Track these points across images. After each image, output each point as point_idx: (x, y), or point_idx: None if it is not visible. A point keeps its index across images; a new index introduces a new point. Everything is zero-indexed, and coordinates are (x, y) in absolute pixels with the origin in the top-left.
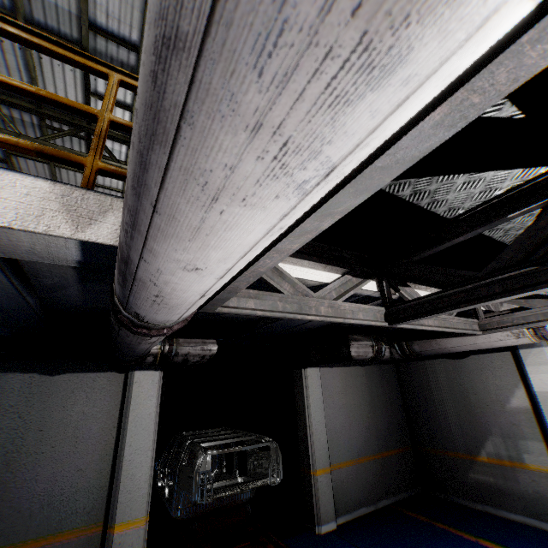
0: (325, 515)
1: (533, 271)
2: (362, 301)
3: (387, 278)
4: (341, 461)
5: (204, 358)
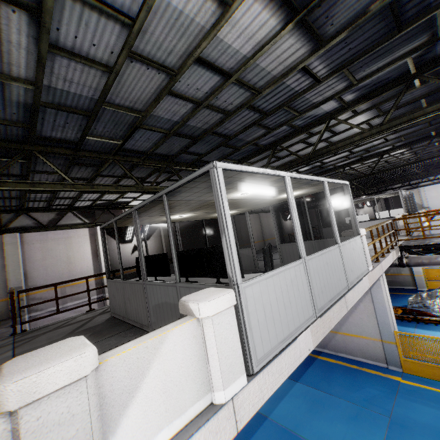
0: None
1: None
2: None
3: None
4: None
5: None
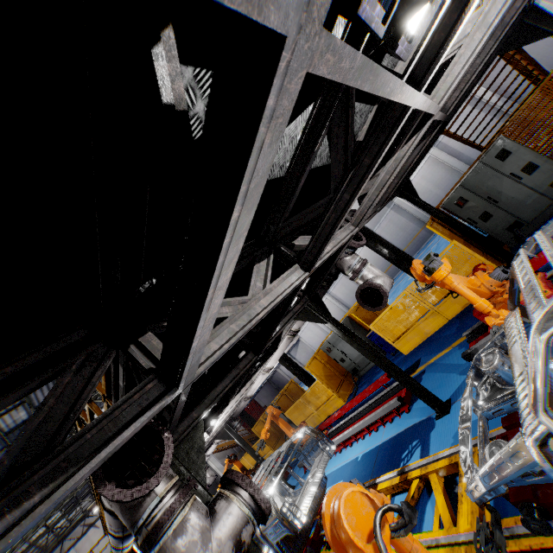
0: None
1: None
2: None
3: None
4: None
5: None
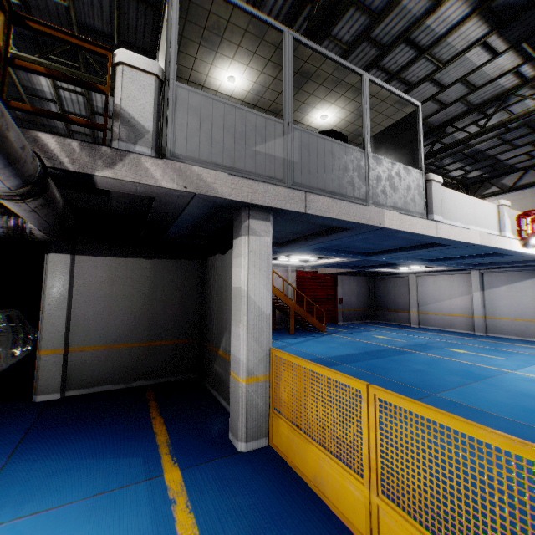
0: (46, 388)
1: None
2: None
3: None
4: (86, 345)
5: None
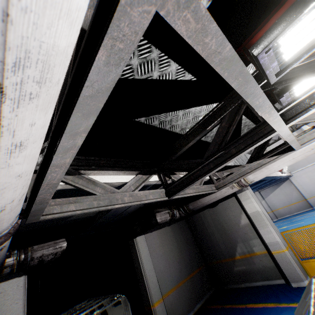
0: None
1: (223, 153)
2: (153, 188)
3: (163, 172)
4: (168, 290)
5: (56, 254)
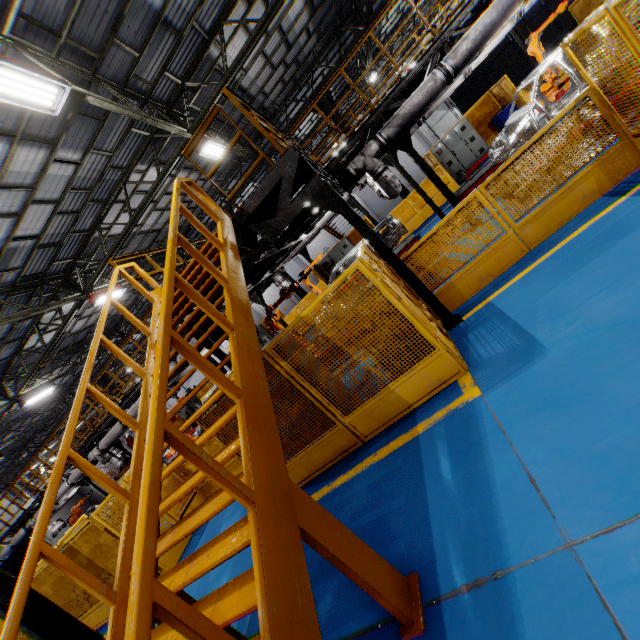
0: None
1: None
2: None
3: None
4: None
5: None
